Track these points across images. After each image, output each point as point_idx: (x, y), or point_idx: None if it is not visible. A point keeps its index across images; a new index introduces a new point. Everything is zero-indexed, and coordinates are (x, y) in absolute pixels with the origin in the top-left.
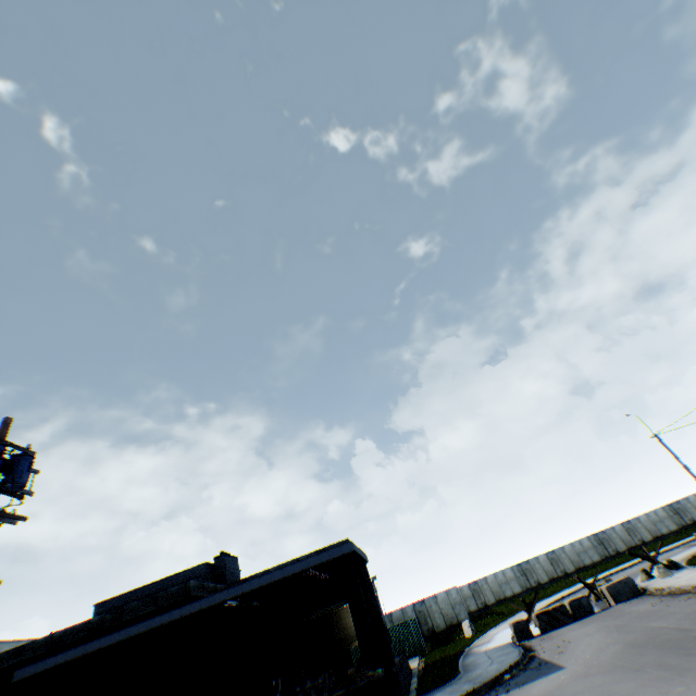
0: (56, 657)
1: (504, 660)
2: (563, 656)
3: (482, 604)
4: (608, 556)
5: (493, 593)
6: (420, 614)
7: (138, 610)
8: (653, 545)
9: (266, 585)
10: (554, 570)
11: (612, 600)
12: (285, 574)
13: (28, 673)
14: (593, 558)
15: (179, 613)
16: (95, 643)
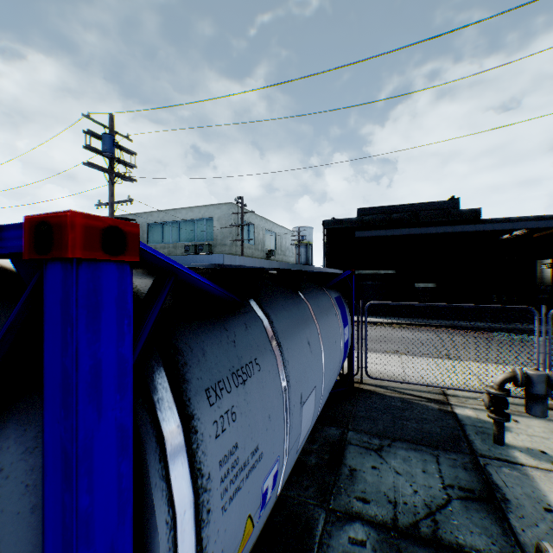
0: (384, 231)
1: None
2: None
3: None
4: None
5: None
6: None
7: (431, 218)
8: None
9: None
10: None
11: None
12: None
13: (365, 235)
14: None
15: (491, 228)
16: (415, 230)
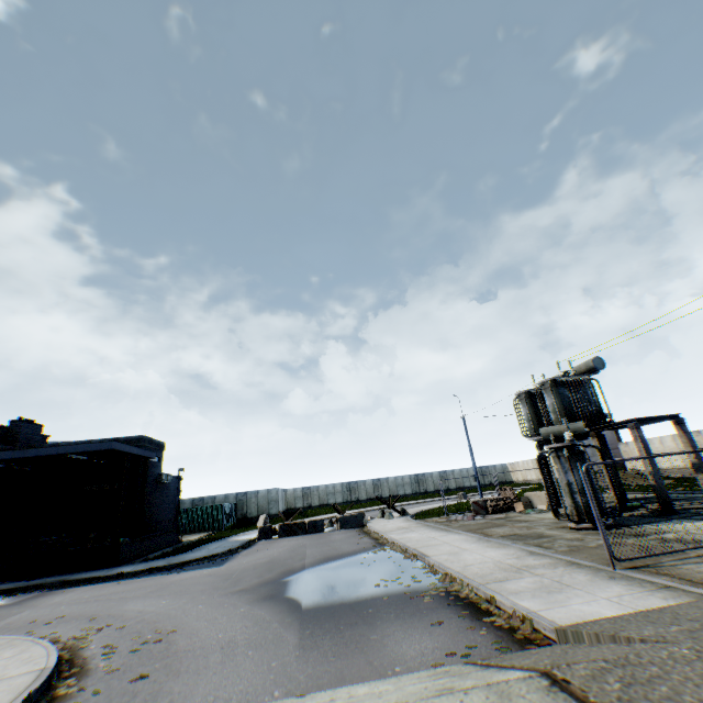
0: None
1: (212, 552)
2: (239, 558)
3: (307, 505)
4: (419, 492)
5: (319, 499)
6: (239, 503)
7: None
8: (446, 493)
9: (30, 458)
10: (374, 493)
11: (339, 527)
12: (40, 454)
13: None
14: (407, 491)
15: None
16: None
